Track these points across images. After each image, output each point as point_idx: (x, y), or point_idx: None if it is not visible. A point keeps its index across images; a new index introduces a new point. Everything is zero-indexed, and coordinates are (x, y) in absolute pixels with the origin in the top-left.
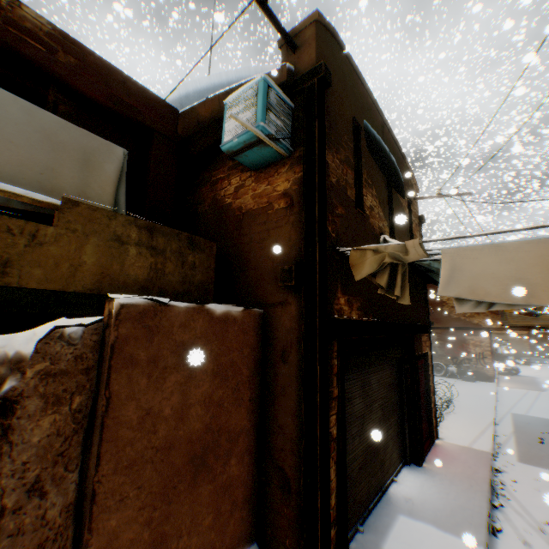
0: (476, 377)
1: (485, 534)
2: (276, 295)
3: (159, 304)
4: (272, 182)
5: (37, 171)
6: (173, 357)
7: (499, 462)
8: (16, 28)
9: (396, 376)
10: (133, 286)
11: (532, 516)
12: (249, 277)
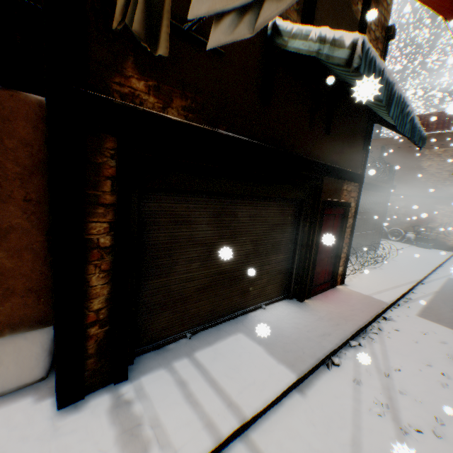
0: (433, 246)
1: (310, 366)
2: None
3: None
4: None
5: None
6: None
7: (394, 313)
8: None
9: (292, 218)
10: None
11: (387, 362)
12: None
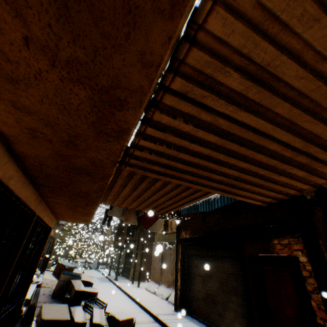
0: None
1: None
2: None
3: None
4: None
5: None
6: None
7: None
8: None
9: (242, 270)
10: None
11: None
12: None
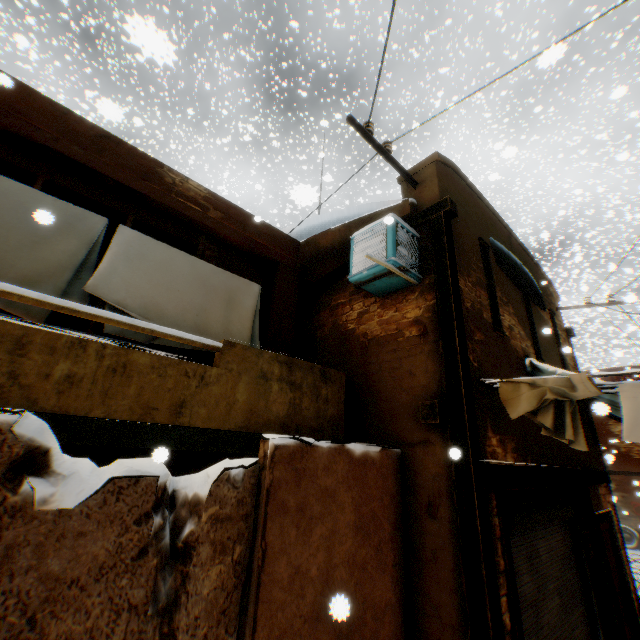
0: None
1: None
2: (415, 433)
3: (306, 445)
4: (400, 308)
5: (194, 313)
6: (318, 504)
7: None
8: (183, 197)
9: (570, 543)
10: (274, 422)
11: None
12: (379, 410)
